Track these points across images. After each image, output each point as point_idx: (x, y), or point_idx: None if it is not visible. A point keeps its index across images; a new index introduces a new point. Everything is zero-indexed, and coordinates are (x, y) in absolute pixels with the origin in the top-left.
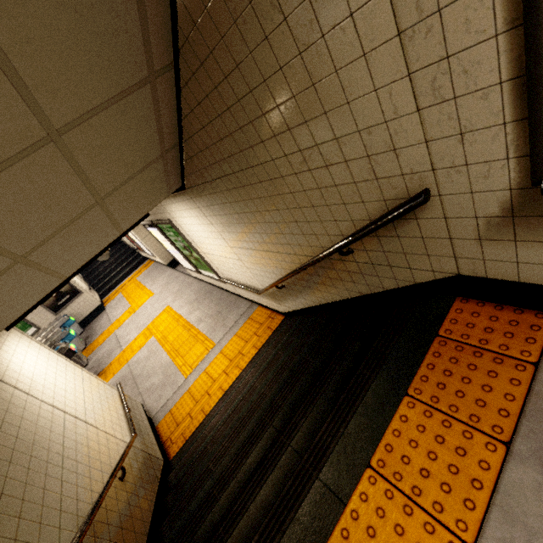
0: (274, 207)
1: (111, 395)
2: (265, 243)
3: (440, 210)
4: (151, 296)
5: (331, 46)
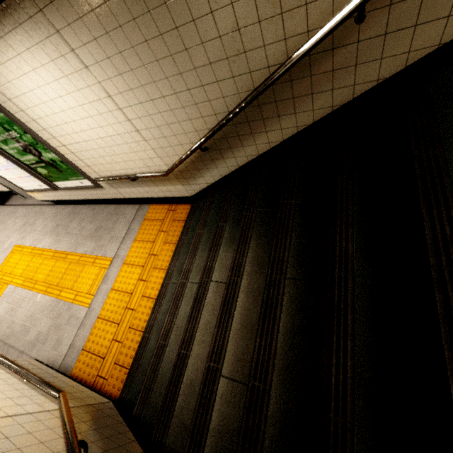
0: None
1: None
2: (194, 69)
3: None
4: None
5: None
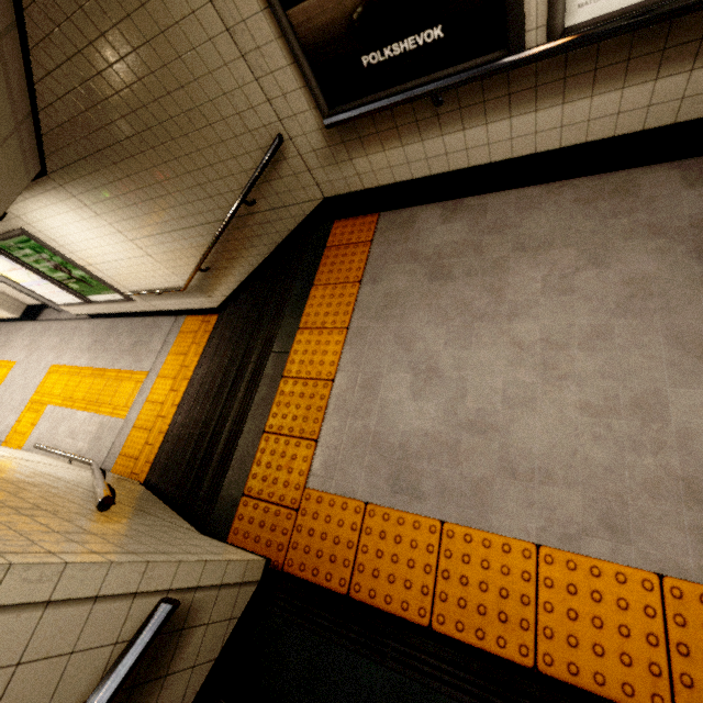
0: (173, 174)
1: (34, 455)
2: (173, 220)
3: (295, 150)
4: (13, 366)
5: (185, 31)
